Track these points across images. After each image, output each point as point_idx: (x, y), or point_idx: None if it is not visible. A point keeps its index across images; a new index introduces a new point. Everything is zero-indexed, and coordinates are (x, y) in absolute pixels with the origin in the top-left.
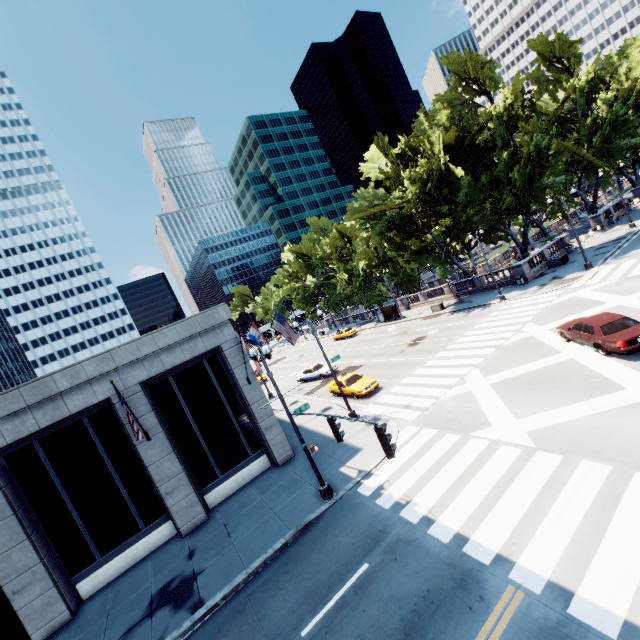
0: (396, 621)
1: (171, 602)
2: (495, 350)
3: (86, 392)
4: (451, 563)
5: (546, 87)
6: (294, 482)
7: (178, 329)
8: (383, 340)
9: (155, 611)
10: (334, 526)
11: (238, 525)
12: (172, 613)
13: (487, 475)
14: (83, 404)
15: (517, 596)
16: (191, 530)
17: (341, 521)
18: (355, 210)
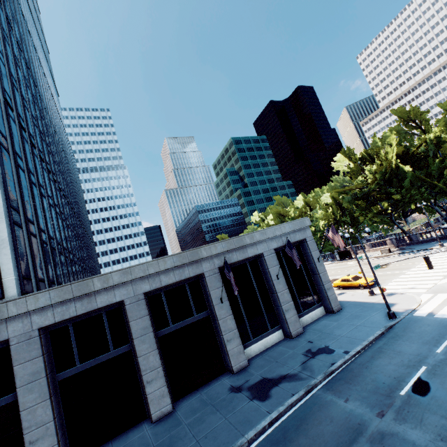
0: None
1: (322, 353)
2: None
3: (254, 248)
4: None
5: None
6: (357, 316)
7: (289, 225)
8: (350, 267)
9: (314, 356)
10: (412, 326)
11: (333, 331)
12: (329, 355)
13: None
14: (253, 253)
15: None
16: (296, 335)
17: (415, 324)
18: (332, 187)
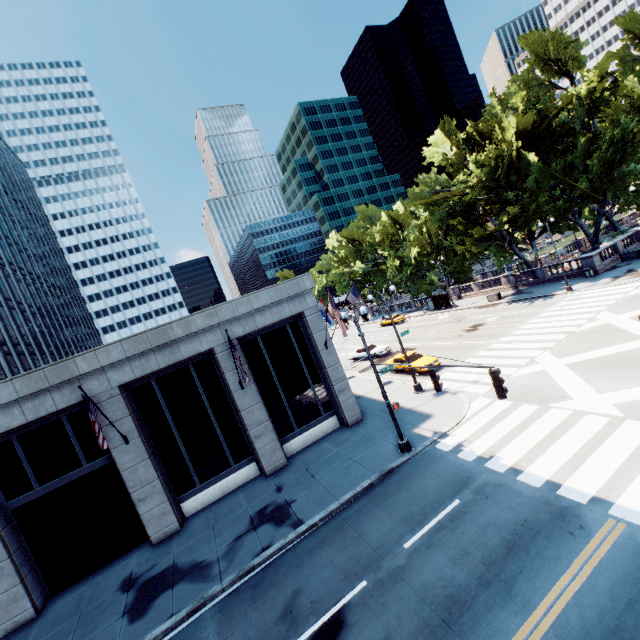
0: (497, 540)
1: (271, 521)
2: (567, 336)
3: (195, 341)
4: (546, 502)
5: (633, 67)
6: (368, 439)
7: (269, 293)
8: (436, 326)
9: (258, 526)
10: (417, 473)
11: (320, 469)
12: (275, 528)
13: (573, 437)
14: (192, 351)
15: (619, 526)
16: (274, 472)
17: (424, 469)
18: (416, 195)
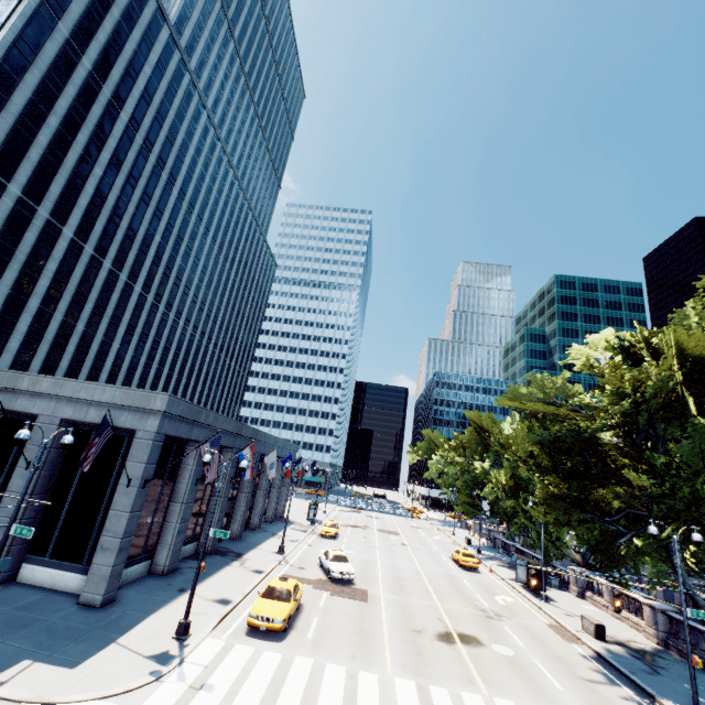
0: None
1: None
2: None
3: (33, 400)
4: None
5: None
6: (21, 625)
7: (117, 393)
8: (458, 600)
9: None
10: None
11: None
12: None
13: None
14: (24, 408)
15: None
16: None
17: None
18: (518, 395)
